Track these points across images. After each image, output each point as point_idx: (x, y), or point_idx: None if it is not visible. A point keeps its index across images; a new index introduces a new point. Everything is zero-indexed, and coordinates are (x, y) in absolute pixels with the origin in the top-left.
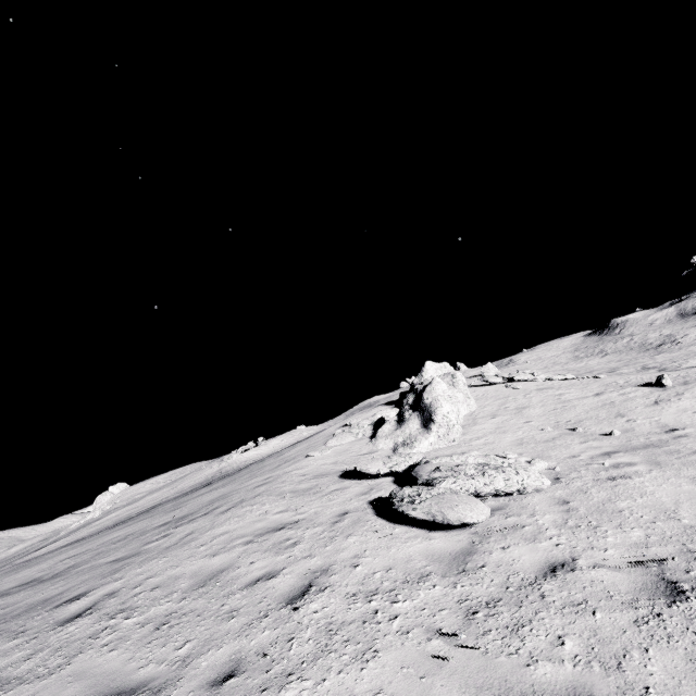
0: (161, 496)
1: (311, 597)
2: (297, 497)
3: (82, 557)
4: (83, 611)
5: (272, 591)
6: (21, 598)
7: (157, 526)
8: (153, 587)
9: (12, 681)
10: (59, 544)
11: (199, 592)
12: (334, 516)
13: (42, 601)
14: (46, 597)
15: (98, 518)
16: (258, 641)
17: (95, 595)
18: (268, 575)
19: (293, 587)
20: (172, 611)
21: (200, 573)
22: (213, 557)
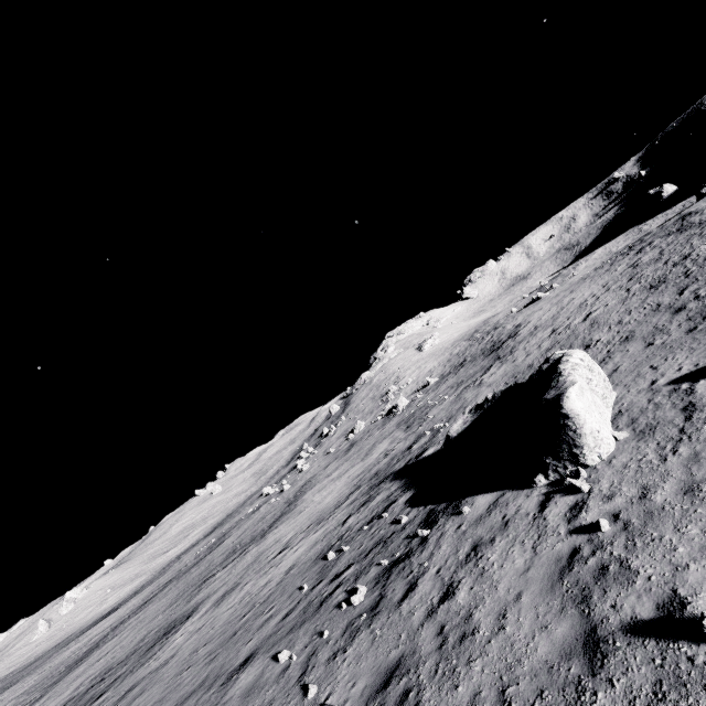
0: None
1: None
2: None
3: None
4: None
5: None
6: None
7: None
8: None
9: None
10: None
11: None
12: None
13: None
14: None
15: None
16: None
17: None
18: None
19: None
20: None
21: None
22: None
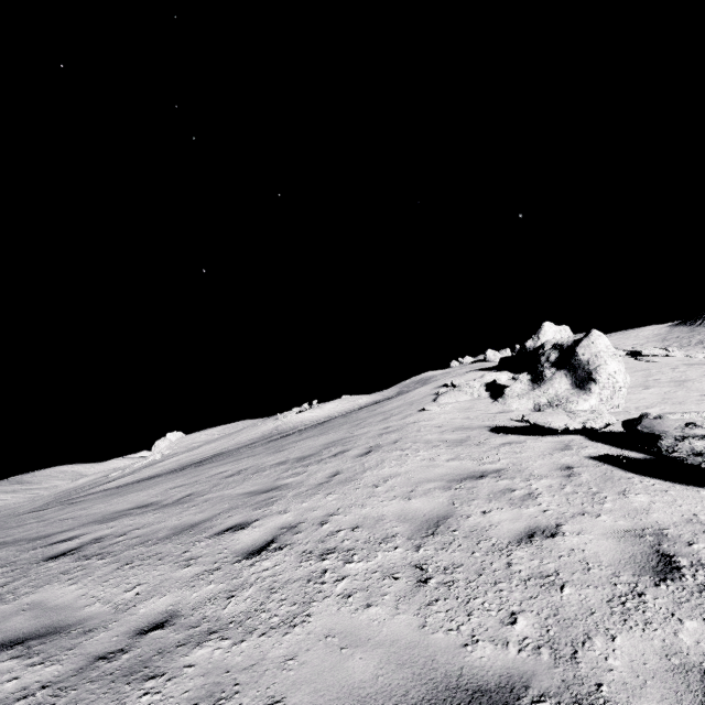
0: (219, 446)
1: (702, 574)
2: (455, 447)
3: (196, 487)
4: (264, 544)
5: (586, 554)
6: (153, 520)
7: (272, 465)
8: (351, 527)
9: (230, 625)
10: (128, 479)
11: (435, 540)
12: (552, 468)
13: (189, 526)
14: (188, 522)
15: (159, 460)
16: (694, 637)
17: (264, 526)
18: (540, 531)
19: (627, 553)
20: (417, 562)
21: (410, 517)
22: (409, 500)
